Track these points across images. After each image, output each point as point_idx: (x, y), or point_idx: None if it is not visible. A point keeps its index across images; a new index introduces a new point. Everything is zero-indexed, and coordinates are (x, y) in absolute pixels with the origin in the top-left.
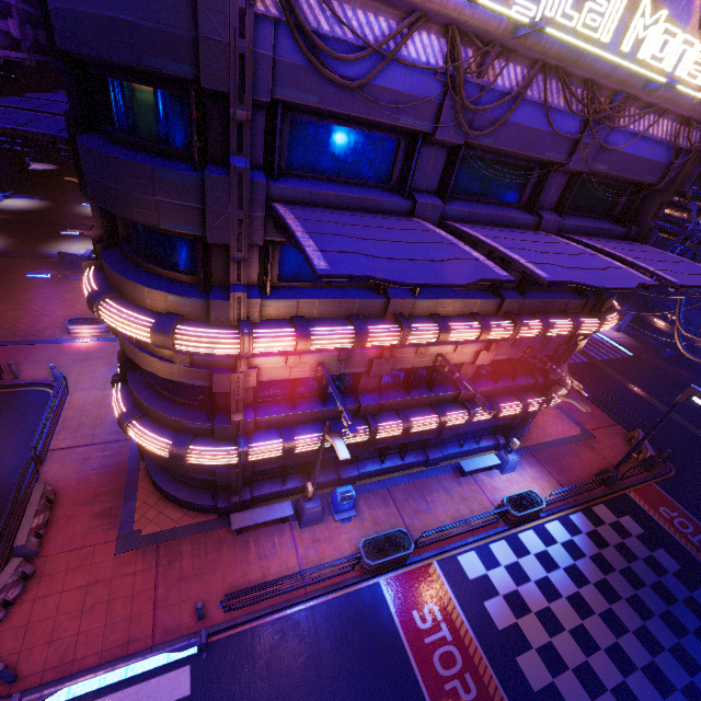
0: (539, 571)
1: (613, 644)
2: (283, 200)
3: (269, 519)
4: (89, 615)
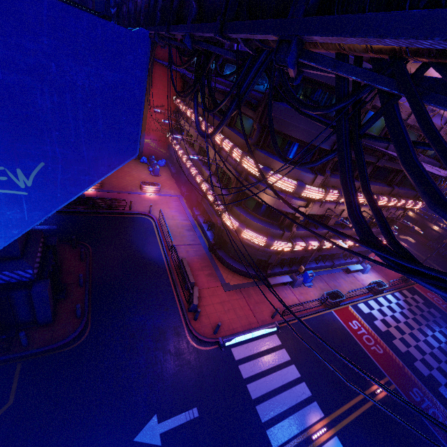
0: (390, 312)
1: (425, 339)
2: None
3: (284, 282)
4: (229, 313)
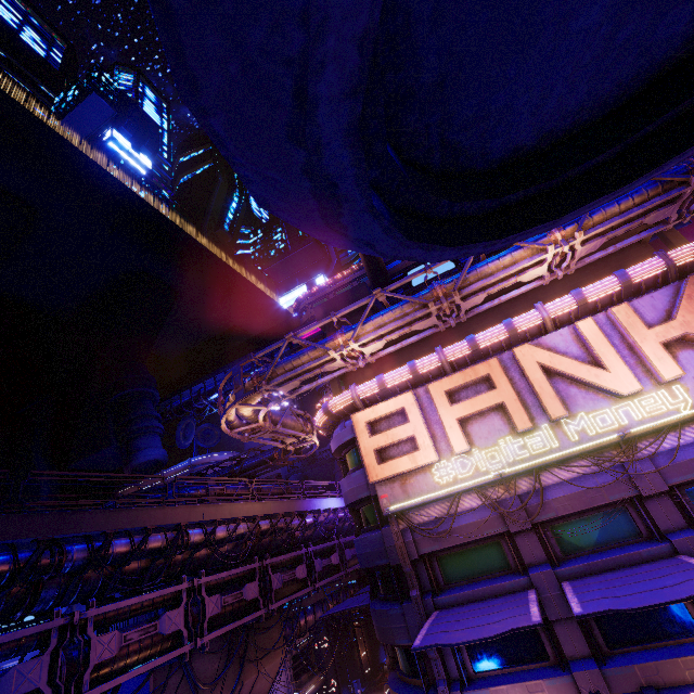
0: None
1: None
2: (445, 606)
3: None
4: None
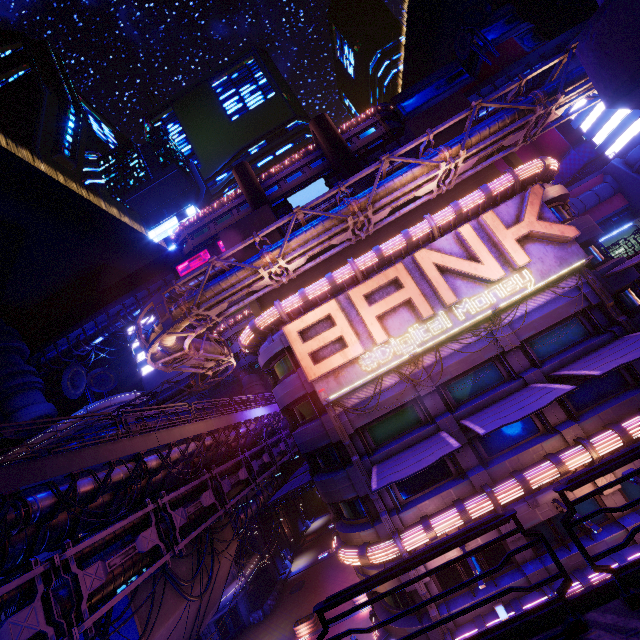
0: None
1: None
2: (379, 461)
3: None
4: None
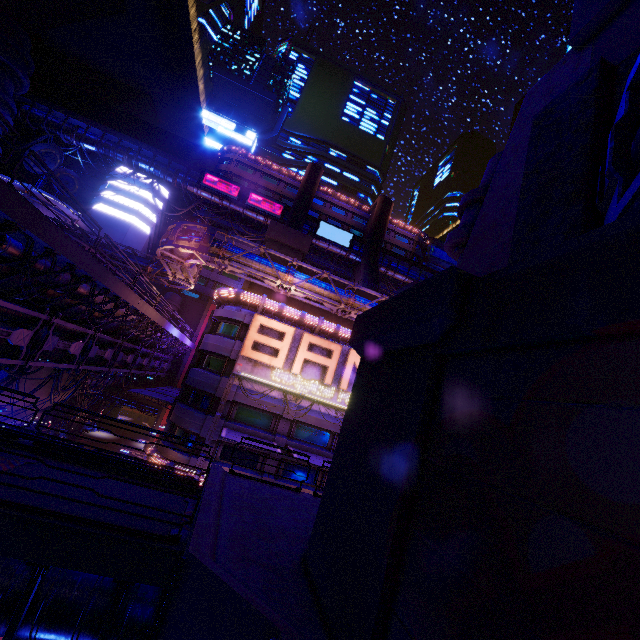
0: None
1: None
2: (228, 427)
3: None
4: None
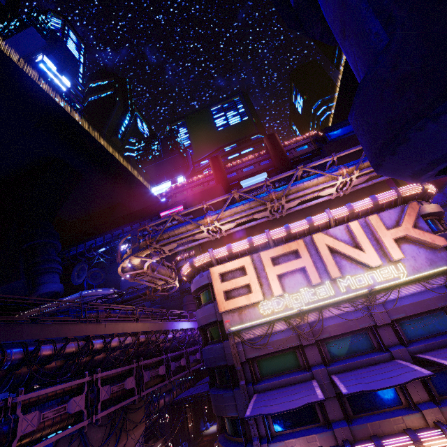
0: None
1: None
2: (260, 391)
3: None
4: None
